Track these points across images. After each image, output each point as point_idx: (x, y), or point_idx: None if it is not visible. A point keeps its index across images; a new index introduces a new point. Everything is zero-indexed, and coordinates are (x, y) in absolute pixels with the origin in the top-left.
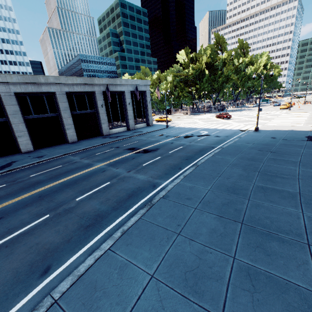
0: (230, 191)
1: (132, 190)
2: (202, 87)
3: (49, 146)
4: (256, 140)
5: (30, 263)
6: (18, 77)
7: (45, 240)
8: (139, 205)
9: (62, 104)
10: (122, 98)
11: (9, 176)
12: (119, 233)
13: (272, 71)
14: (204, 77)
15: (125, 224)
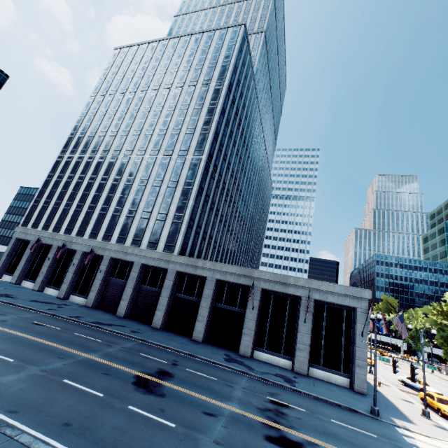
0: None
1: None
2: None
3: (177, 332)
4: None
5: None
6: (185, 259)
7: None
8: None
9: (207, 291)
10: (298, 307)
11: (82, 328)
12: None
13: None
14: None
15: None
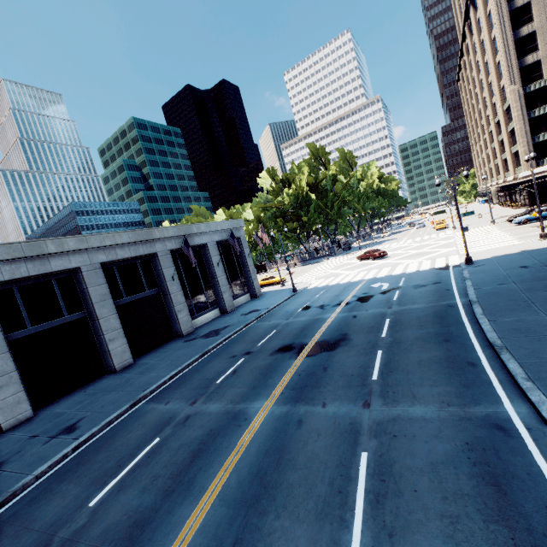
0: None
1: (467, 459)
2: (310, 220)
3: (69, 391)
4: (505, 276)
5: None
6: None
7: None
8: None
9: (96, 289)
10: (202, 257)
11: (14, 529)
12: None
13: (465, 170)
14: (310, 204)
15: None
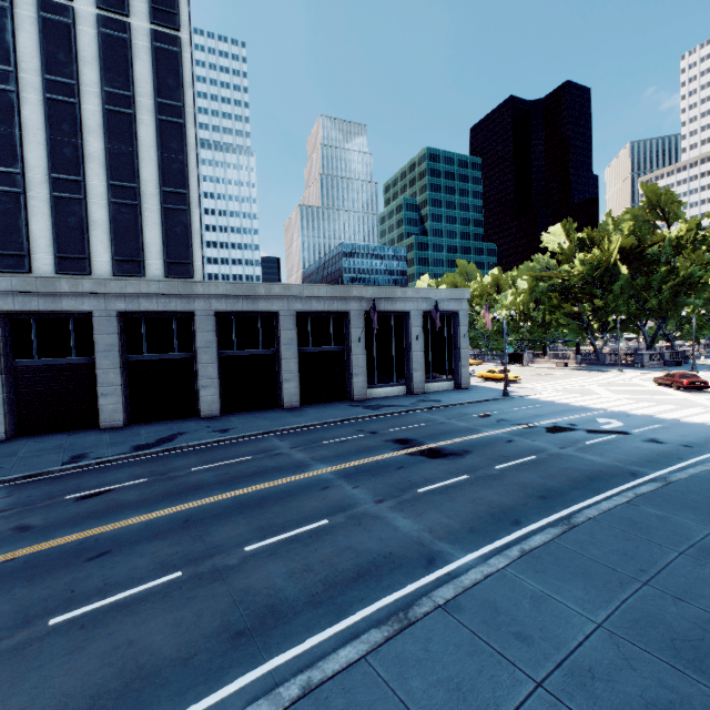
0: (682, 656)
1: (372, 557)
2: (609, 305)
3: (248, 409)
4: None
5: (97, 692)
6: (227, 286)
7: (147, 639)
8: (374, 612)
9: (286, 333)
10: (403, 325)
11: (162, 462)
12: (295, 688)
13: None
14: (616, 280)
15: (319, 665)
